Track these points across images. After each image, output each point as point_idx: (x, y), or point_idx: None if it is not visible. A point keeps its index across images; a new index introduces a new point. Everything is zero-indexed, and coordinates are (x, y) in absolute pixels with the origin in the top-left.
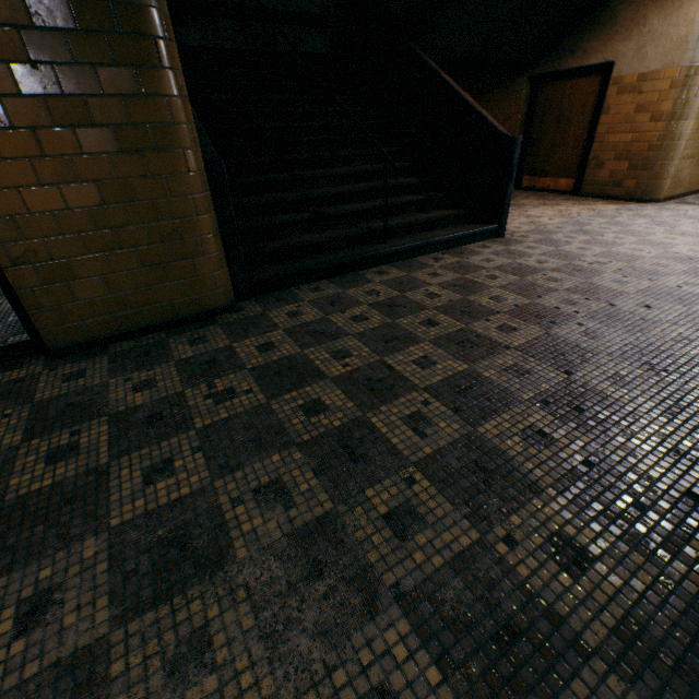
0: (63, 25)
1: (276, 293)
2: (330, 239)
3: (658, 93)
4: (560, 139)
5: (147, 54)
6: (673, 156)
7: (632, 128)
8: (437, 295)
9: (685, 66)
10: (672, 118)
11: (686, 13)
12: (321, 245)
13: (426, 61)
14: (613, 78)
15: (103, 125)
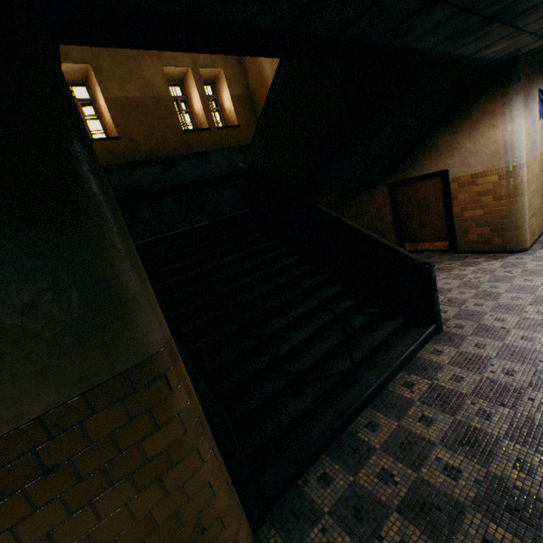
0: (80, 418)
1: (287, 496)
2: (313, 401)
3: (491, 183)
4: (425, 217)
5: (159, 390)
6: (523, 219)
7: (481, 206)
8: (455, 469)
9: (504, 166)
10: (510, 197)
11: (489, 138)
12: (306, 409)
13: (329, 213)
14: (451, 178)
15: (120, 479)
